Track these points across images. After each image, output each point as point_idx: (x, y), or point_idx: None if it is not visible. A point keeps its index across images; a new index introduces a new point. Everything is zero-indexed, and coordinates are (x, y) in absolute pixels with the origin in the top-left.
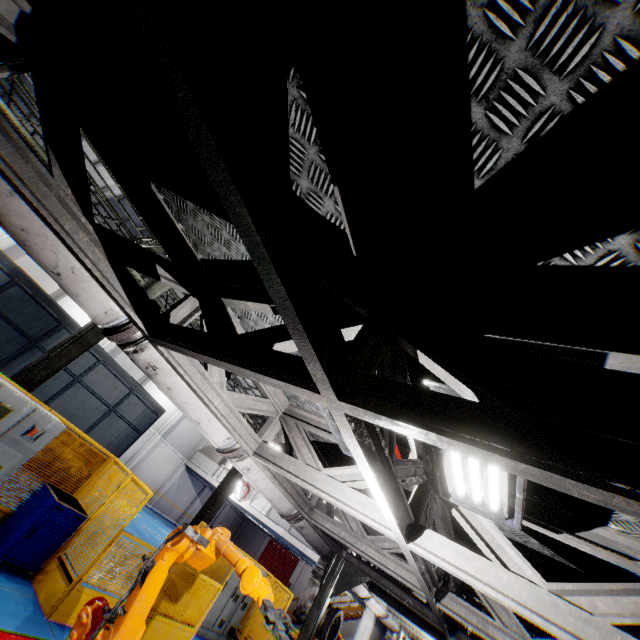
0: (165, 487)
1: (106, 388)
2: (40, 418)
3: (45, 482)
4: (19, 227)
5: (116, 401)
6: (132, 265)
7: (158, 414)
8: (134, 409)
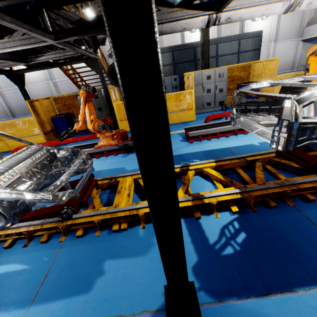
0: (296, 58)
1: (228, 49)
2: (218, 71)
3: (237, 85)
4: (170, 30)
5: (237, 49)
6: (193, 2)
7: (260, 35)
8: (247, 44)
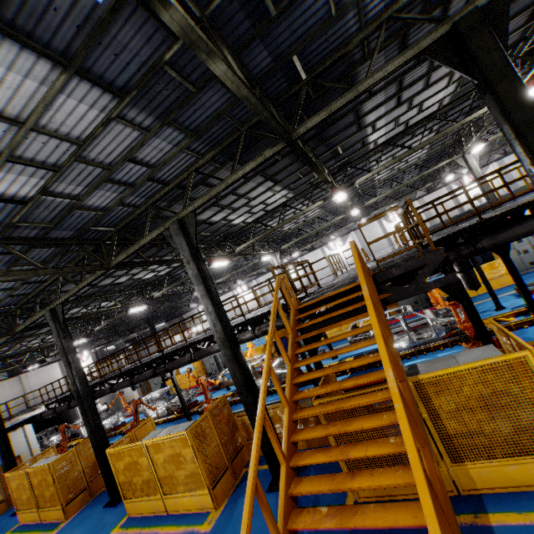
0: None
1: None
2: None
3: None
4: None
5: None
6: None
7: None
8: None
